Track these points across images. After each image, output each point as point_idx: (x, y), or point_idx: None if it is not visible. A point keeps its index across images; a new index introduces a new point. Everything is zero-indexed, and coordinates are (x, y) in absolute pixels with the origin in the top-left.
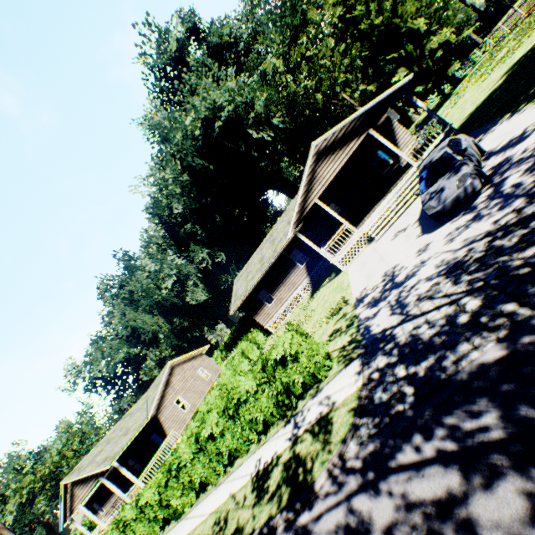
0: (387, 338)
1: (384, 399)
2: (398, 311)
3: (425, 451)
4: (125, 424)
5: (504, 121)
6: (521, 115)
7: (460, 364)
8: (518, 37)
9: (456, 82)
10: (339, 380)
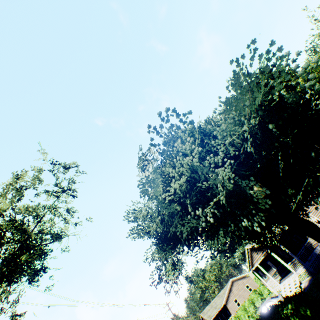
0: None
1: None
2: None
3: None
4: (216, 301)
5: None
6: None
7: None
8: None
9: None
10: None
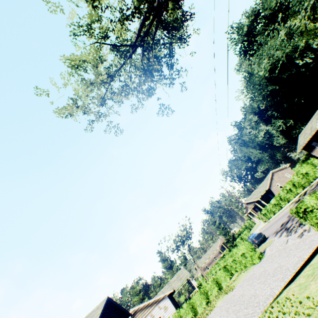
0: None
1: None
2: None
3: (317, 185)
4: (258, 190)
5: None
6: None
7: None
8: None
9: None
10: None
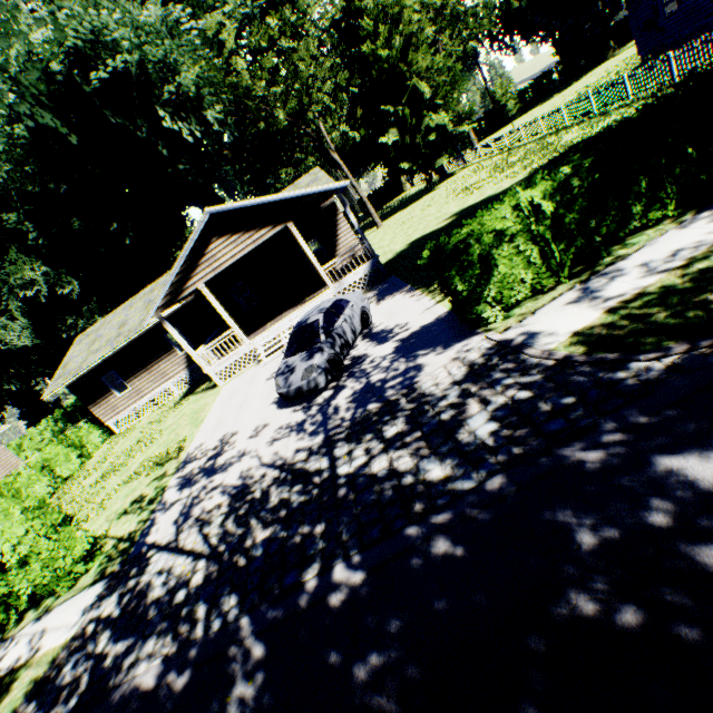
0: (142, 565)
1: (65, 681)
2: (181, 521)
3: None
4: None
5: (404, 292)
6: (409, 300)
7: (129, 674)
8: (489, 172)
9: (444, 176)
10: (70, 608)
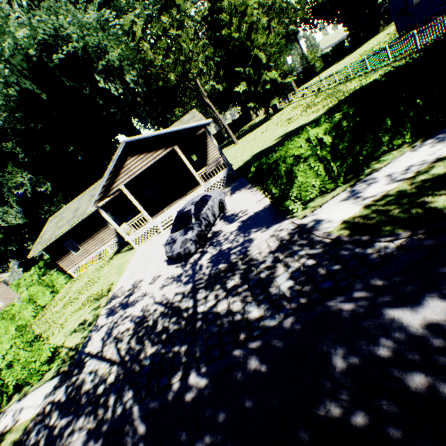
0: (81, 367)
1: (31, 443)
2: (105, 338)
3: None
4: None
5: (246, 189)
6: (249, 194)
7: (67, 440)
8: (303, 108)
9: (276, 110)
10: (38, 394)
